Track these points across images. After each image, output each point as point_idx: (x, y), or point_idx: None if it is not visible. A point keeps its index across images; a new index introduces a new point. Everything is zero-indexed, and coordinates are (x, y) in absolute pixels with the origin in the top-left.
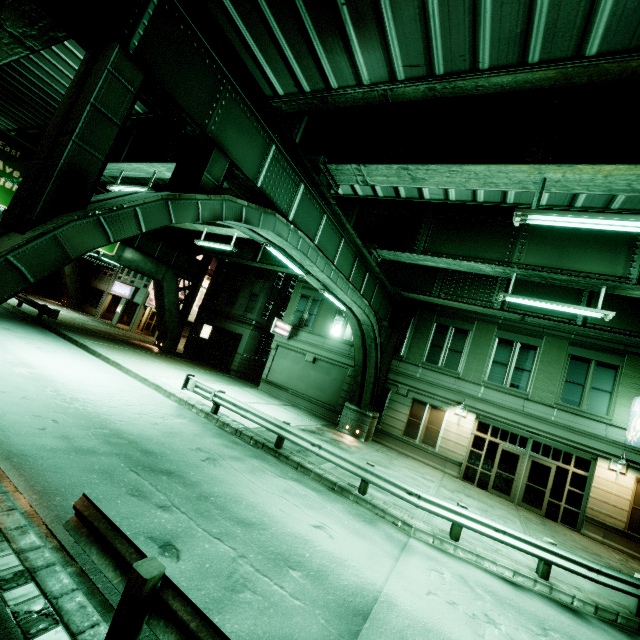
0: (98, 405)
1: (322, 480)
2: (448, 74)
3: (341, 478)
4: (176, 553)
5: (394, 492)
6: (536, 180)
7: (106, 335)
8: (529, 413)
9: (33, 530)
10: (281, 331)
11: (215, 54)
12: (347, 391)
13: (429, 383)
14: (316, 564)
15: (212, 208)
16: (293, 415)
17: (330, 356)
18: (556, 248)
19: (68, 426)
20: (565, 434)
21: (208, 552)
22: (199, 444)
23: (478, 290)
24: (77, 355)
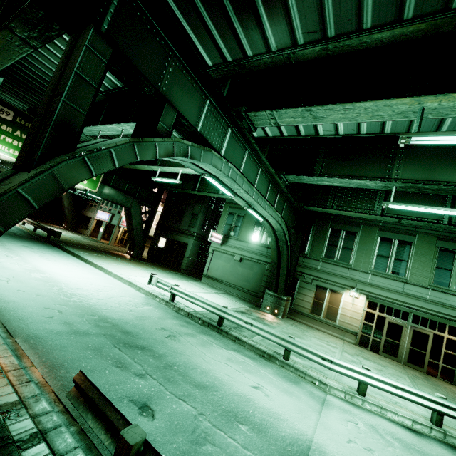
0: (89, 298)
1: (254, 349)
2: (338, 36)
3: (268, 347)
4: (151, 413)
5: (311, 358)
6: (415, 110)
7: (93, 248)
8: (408, 293)
9: (44, 398)
10: (215, 239)
11: (163, 33)
12: (266, 281)
13: (328, 273)
14: (258, 419)
15: (166, 148)
16: (228, 300)
17: (252, 256)
18: (427, 165)
19: (69, 314)
20: (439, 309)
21: (175, 411)
22: (162, 325)
23: (362, 201)
24: (74, 263)
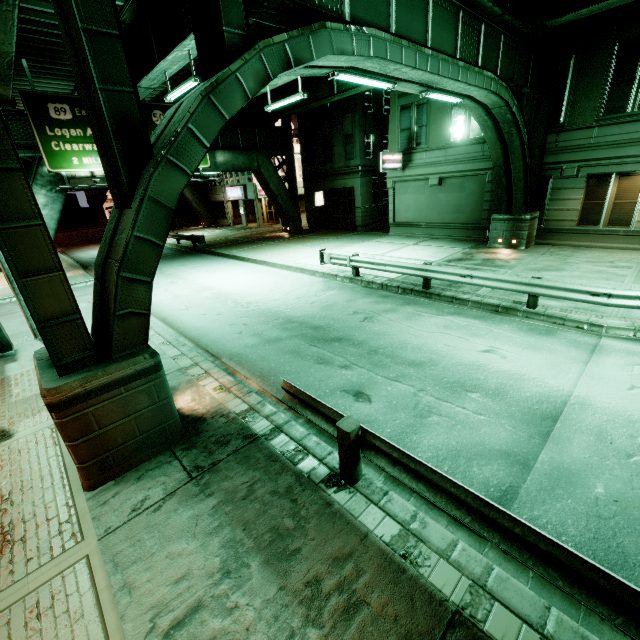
0: (266, 302)
1: (482, 306)
2: None
3: (503, 299)
4: (367, 398)
5: (573, 298)
6: None
7: (244, 240)
8: None
9: (267, 403)
10: (391, 165)
11: None
12: (490, 201)
13: (612, 145)
14: (493, 384)
15: (253, 72)
16: (433, 249)
17: (458, 168)
18: None
19: (254, 325)
20: None
21: (391, 393)
22: (353, 308)
23: None
24: (233, 266)
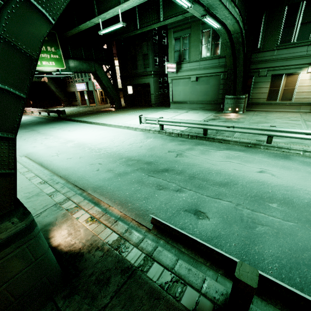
0: (111, 148)
1: (240, 144)
2: None
3: (250, 139)
4: (204, 215)
5: (295, 137)
6: None
7: (89, 112)
8: None
9: (133, 230)
10: (171, 70)
11: None
12: (223, 89)
13: (284, 59)
14: (279, 195)
15: None
16: (197, 114)
17: (206, 72)
18: None
19: (106, 164)
20: None
21: (219, 209)
22: (167, 149)
23: None
24: (85, 127)
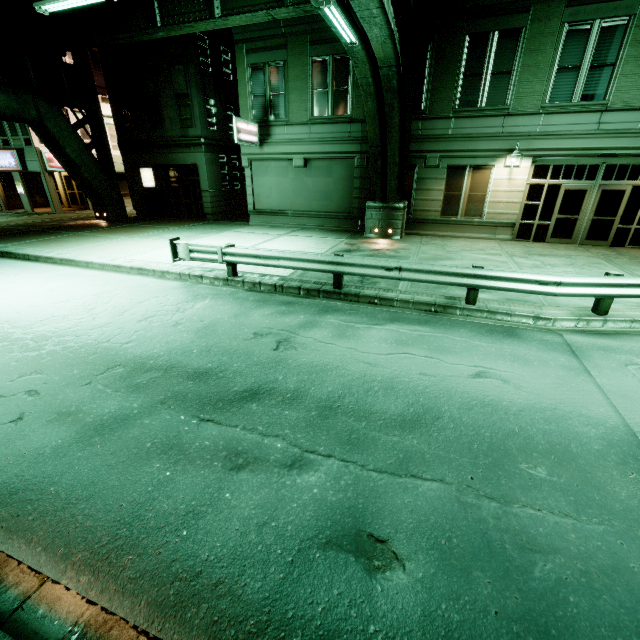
0: (81, 332)
1: (414, 306)
2: None
3: (432, 294)
4: (387, 550)
5: (521, 289)
6: None
7: (28, 229)
8: (606, 130)
9: None
10: (247, 137)
11: None
12: (360, 188)
13: (467, 138)
14: (539, 438)
15: None
16: (311, 240)
17: (325, 149)
18: None
19: (57, 391)
20: None
21: (421, 513)
22: (251, 327)
23: None
24: (5, 270)
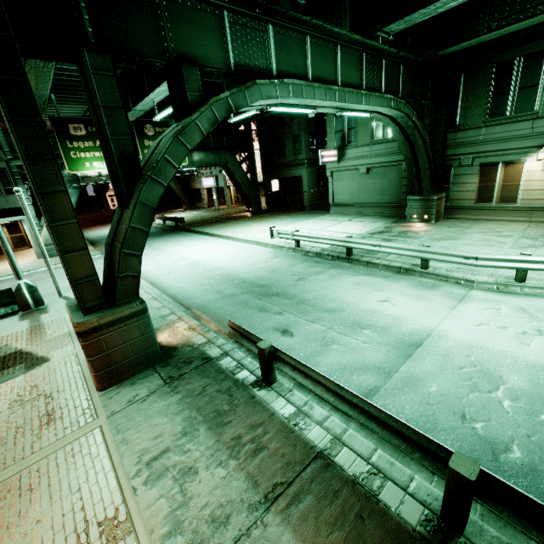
0: (227, 268)
1: (389, 268)
2: None
3: (405, 262)
4: (290, 334)
5: (452, 261)
6: None
7: (215, 219)
8: None
9: (220, 337)
10: (329, 159)
11: None
12: (407, 185)
13: (497, 140)
14: (381, 323)
15: (207, 118)
16: (362, 224)
17: (381, 160)
18: None
19: (217, 285)
20: None
21: (308, 330)
22: (292, 271)
23: None
24: (205, 241)
